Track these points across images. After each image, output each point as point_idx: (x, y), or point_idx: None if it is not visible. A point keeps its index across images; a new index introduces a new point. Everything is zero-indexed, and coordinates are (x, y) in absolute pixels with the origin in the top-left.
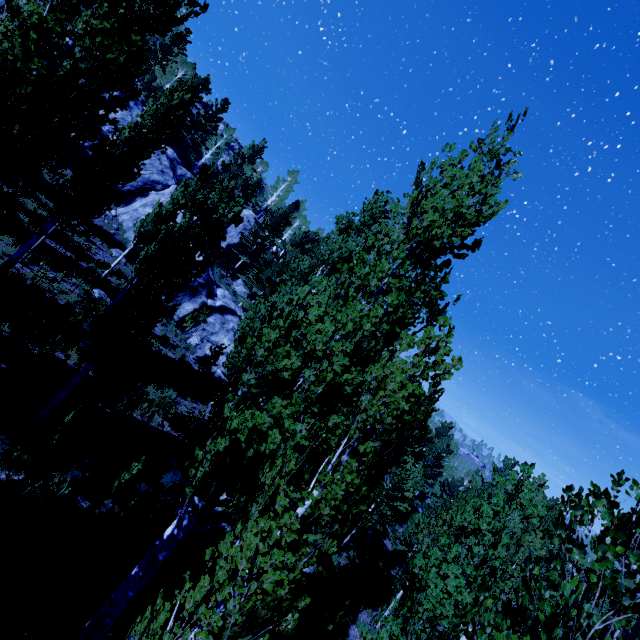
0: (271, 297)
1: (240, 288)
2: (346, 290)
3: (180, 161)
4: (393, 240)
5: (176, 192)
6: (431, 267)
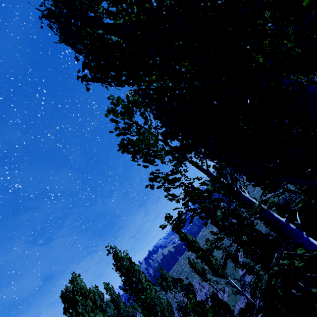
0: None
1: None
2: None
3: None
4: None
5: None
6: None
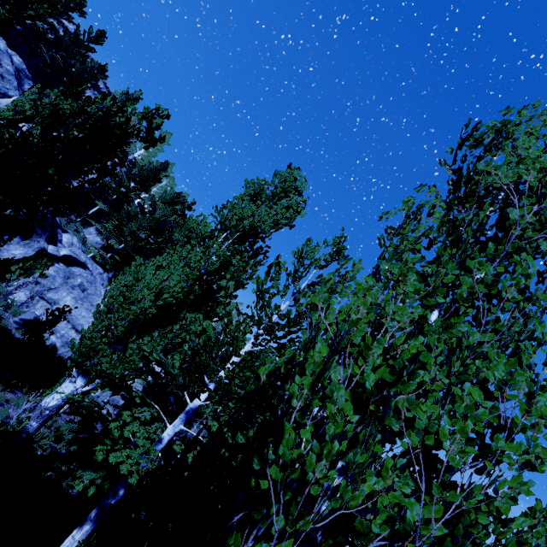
0: (156, 259)
1: (91, 237)
2: (451, 300)
3: (30, 76)
4: (511, 220)
5: (22, 97)
6: (343, 253)
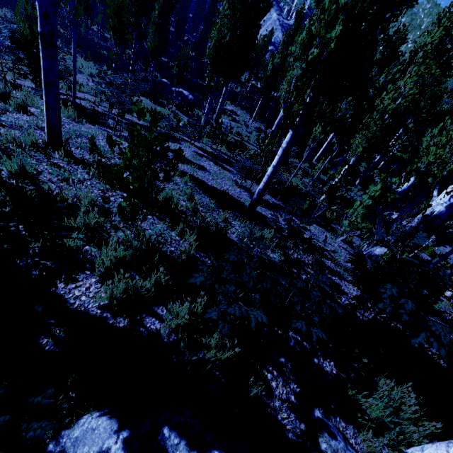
0: None
1: None
2: None
3: None
4: None
5: None
6: None
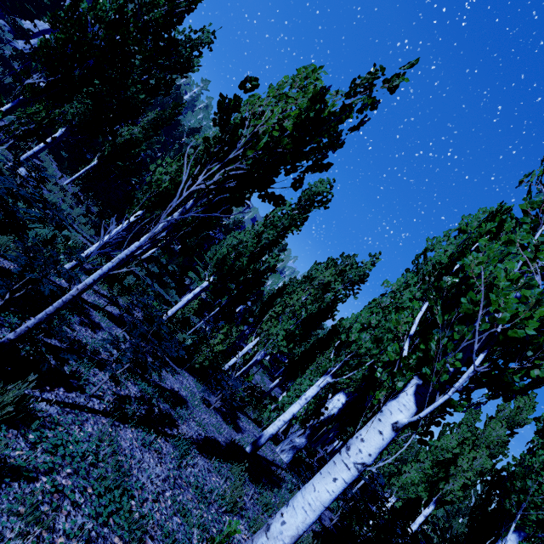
0: None
1: None
2: None
3: None
4: None
5: None
6: None
